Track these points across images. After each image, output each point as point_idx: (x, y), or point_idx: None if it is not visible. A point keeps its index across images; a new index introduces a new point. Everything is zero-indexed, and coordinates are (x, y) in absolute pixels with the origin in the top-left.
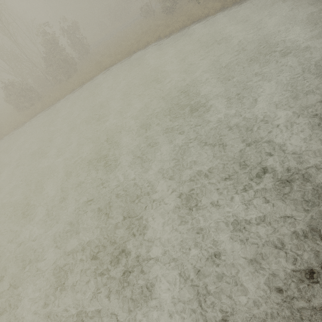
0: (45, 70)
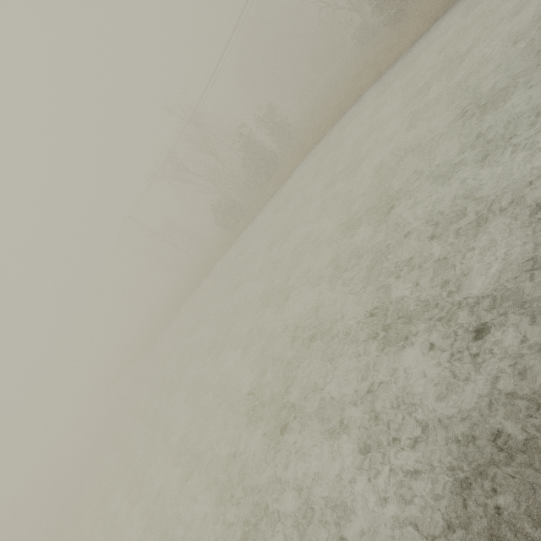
0: (245, 178)
